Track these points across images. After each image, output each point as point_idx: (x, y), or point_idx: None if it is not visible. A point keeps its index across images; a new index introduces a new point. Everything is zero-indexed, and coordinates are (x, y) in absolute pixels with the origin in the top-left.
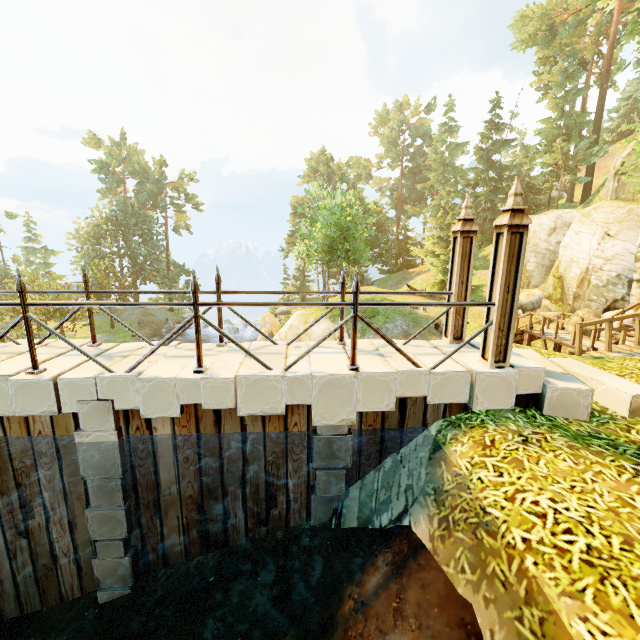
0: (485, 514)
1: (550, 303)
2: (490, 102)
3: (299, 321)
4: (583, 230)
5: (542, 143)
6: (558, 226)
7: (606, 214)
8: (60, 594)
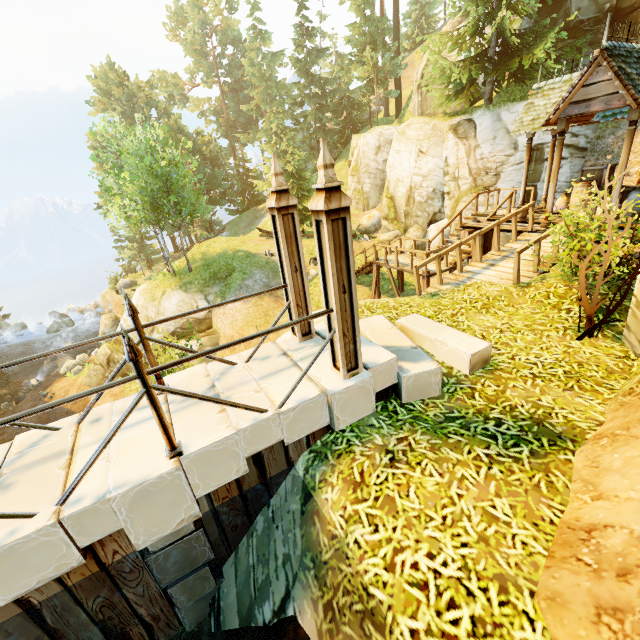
0: (369, 597)
1: (388, 223)
2: (295, 0)
3: (144, 299)
4: (402, 149)
5: (353, 53)
6: (382, 144)
7: (417, 131)
8: None
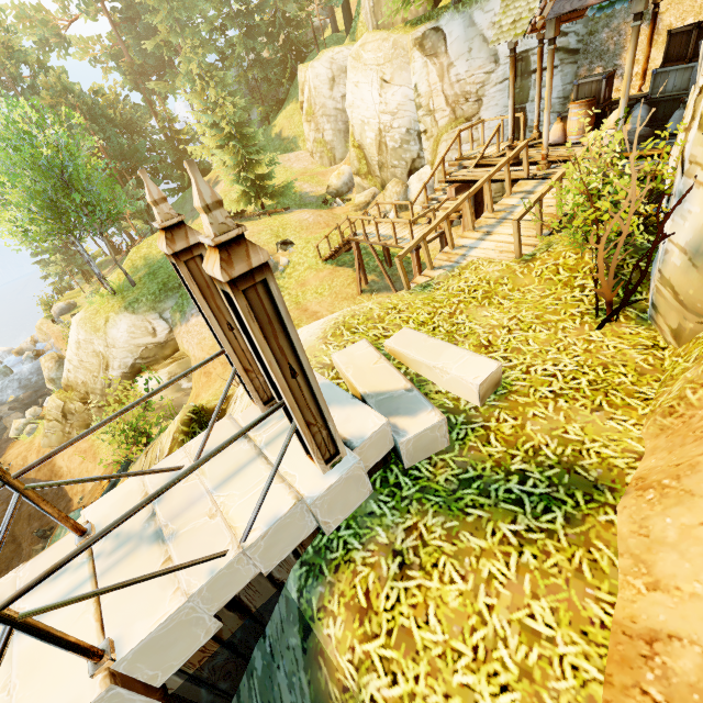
0: None
1: (361, 180)
2: None
3: (85, 332)
4: (361, 80)
5: None
6: (336, 74)
7: (375, 52)
8: None
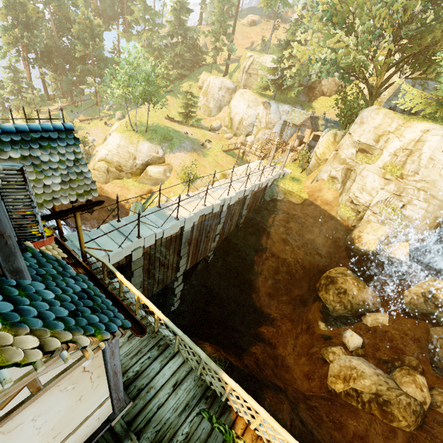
0: (289, 191)
1: (227, 129)
2: None
3: (125, 142)
4: (241, 101)
5: (214, 31)
6: (222, 87)
7: (249, 97)
8: (230, 231)
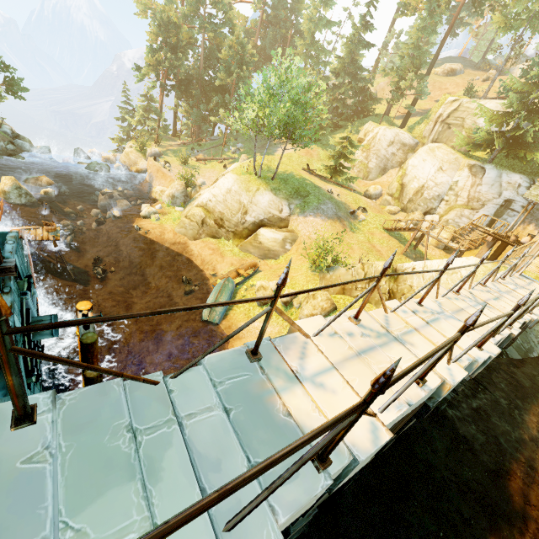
0: None
1: (392, 199)
2: None
3: (239, 187)
4: (428, 160)
5: (400, 67)
6: (395, 141)
7: (444, 155)
8: None
